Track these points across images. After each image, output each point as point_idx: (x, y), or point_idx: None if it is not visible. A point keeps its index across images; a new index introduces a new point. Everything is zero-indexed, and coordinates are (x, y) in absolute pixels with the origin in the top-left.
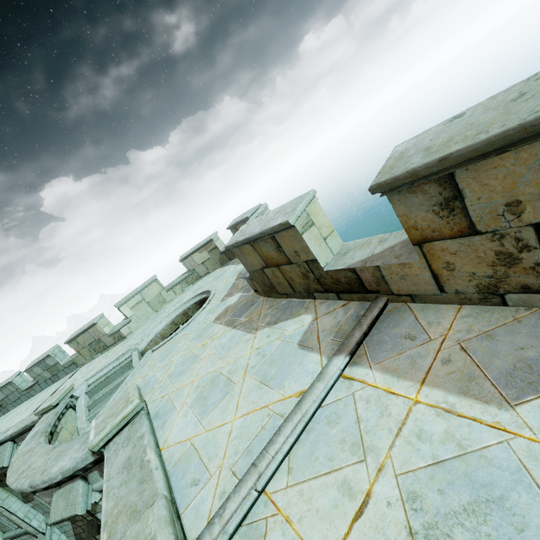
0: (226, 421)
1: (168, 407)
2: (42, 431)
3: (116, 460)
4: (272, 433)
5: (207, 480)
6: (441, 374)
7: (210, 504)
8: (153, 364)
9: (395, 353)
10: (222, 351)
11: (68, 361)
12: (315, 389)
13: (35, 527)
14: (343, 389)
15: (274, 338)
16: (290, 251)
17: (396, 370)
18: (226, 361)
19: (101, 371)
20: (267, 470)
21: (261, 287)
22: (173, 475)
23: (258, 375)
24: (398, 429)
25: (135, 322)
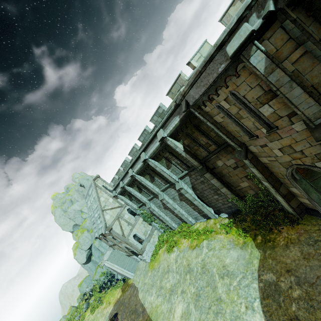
0: None
1: None
2: None
3: None
4: None
5: None
6: None
7: None
8: None
9: None
10: None
11: (168, 107)
12: None
13: (174, 179)
14: None
15: None
16: None
17: None
18: None
19: None
20: None
21: None
22: None
23: None
24: None
25: None
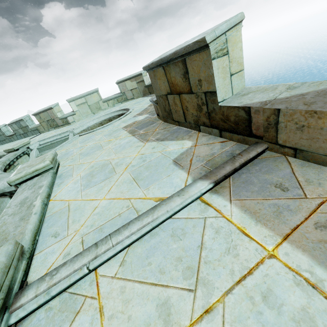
0: (97, 198)
1: (69, 173)
2: (2, 162)
3: (20, 196)
4: (124, 222)
5: (63, 237)
6: (312, 237)
7: (55, 258)
8: (76, 143)
9: (260, 197)
10: (118, 148)
11: (34, 127)
12: (172, 202)
13: None
14: (197, 210)
15: (157, 150)
16: (195, 79)
17: (257, 214)
18: (118, 156)
19: (49, 139)
20: (104, 255)
21: (162, 112)
22: (46, 222)
23: (134, 173)
24: (242, 275)
25: (78, 116)
